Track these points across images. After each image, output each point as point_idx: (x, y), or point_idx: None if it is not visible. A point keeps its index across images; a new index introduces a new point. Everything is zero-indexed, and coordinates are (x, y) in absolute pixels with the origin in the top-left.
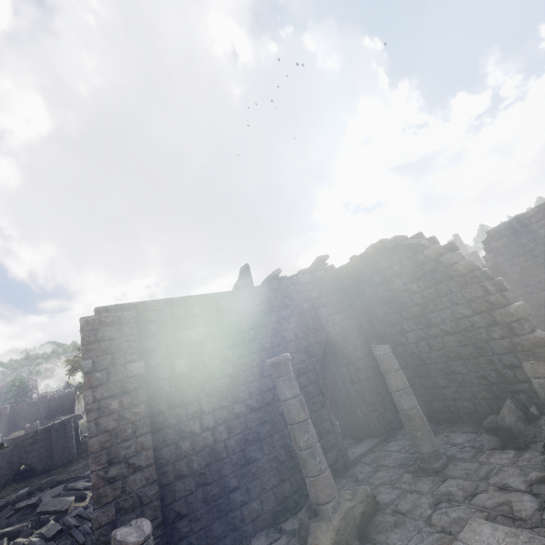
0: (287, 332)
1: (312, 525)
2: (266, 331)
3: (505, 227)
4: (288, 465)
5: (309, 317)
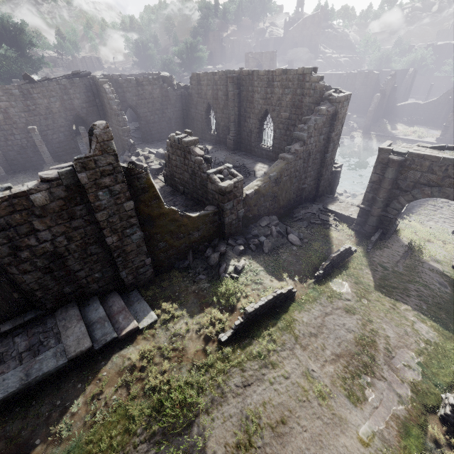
0: (54, 109)
1: (45, 167)
2: (42, 107)
3: (196, 76)
4: (55, 155)
5: (67, 103)
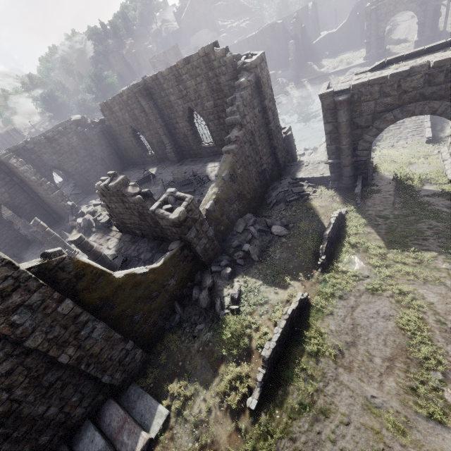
0: None
1: None
2: None
3: (105, 106)
4: None
5: None
